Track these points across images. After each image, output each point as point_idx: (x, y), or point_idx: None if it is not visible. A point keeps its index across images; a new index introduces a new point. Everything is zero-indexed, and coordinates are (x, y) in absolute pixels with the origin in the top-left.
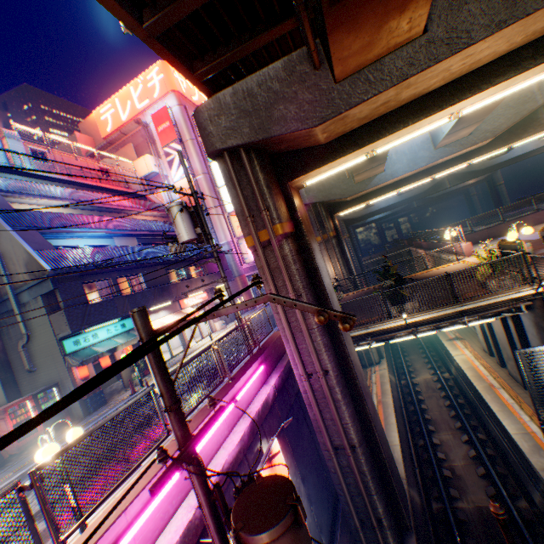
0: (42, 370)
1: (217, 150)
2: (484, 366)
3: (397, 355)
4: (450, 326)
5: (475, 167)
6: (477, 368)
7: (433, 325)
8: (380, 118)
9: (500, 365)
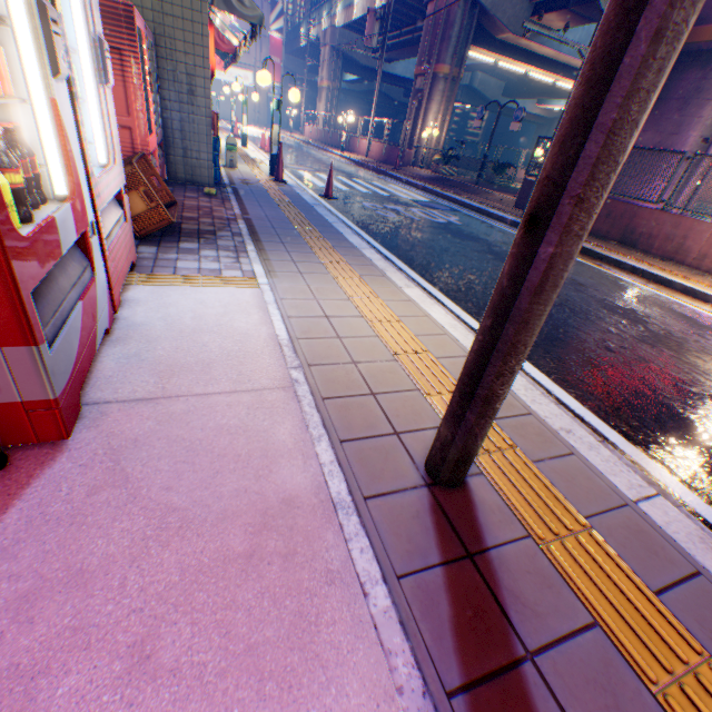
0: None
1: None
2: None
3: None
4: None
5: (491, 95)
6: None
7: None
8: None
9: None
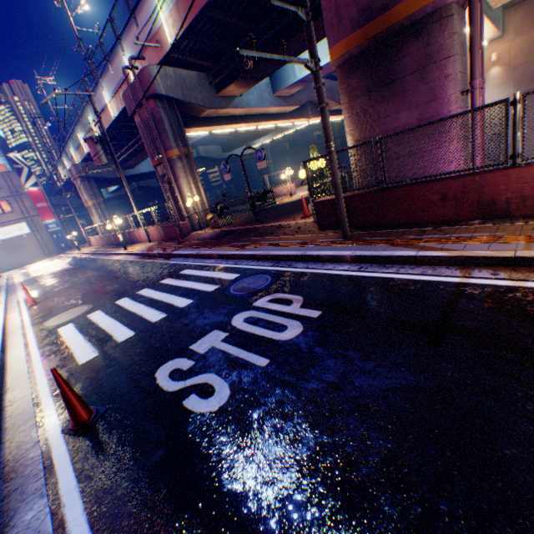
0: None
1: None
2: None
3: None
4: None
5: (216, 155)
6: None
7: None
8: None
9: None
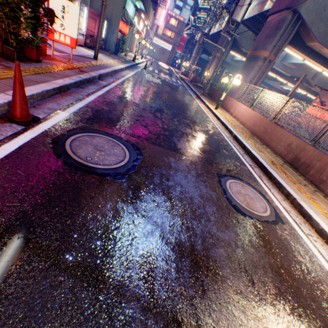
0: (97, 0)
1: (298, 12)
2: None
3: None
4: None
5: None
6: None
7: None
8: (319, 55)
9: None
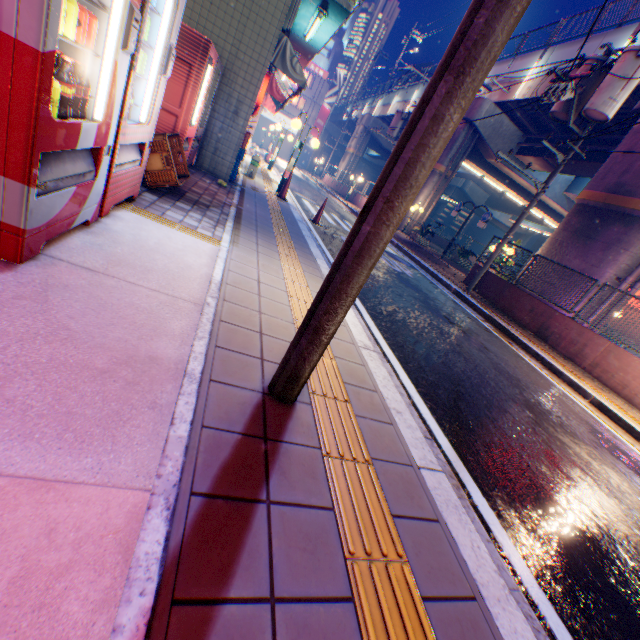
0: None
1: None
2: None
3: None
4: None
5: (476, 201)
6: None
7: None
8: None
9: None
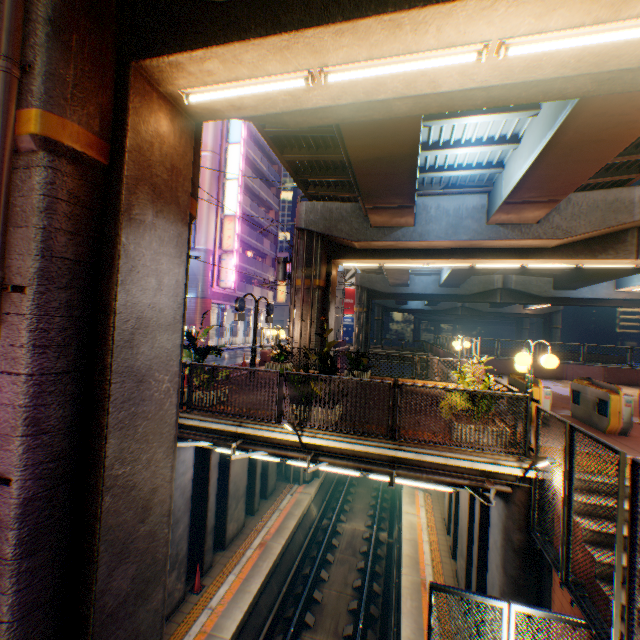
0: None
1: None
2: (432, 547)
3: (344, 480)
4: (384, 474)
5: (536, 290)
6: (421, 545)
7: (345, 463)
8: None
9: (452, 555)
